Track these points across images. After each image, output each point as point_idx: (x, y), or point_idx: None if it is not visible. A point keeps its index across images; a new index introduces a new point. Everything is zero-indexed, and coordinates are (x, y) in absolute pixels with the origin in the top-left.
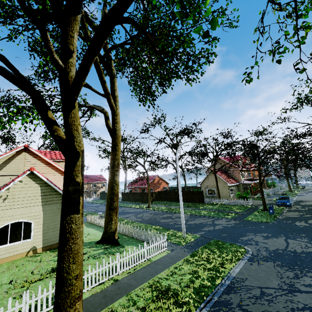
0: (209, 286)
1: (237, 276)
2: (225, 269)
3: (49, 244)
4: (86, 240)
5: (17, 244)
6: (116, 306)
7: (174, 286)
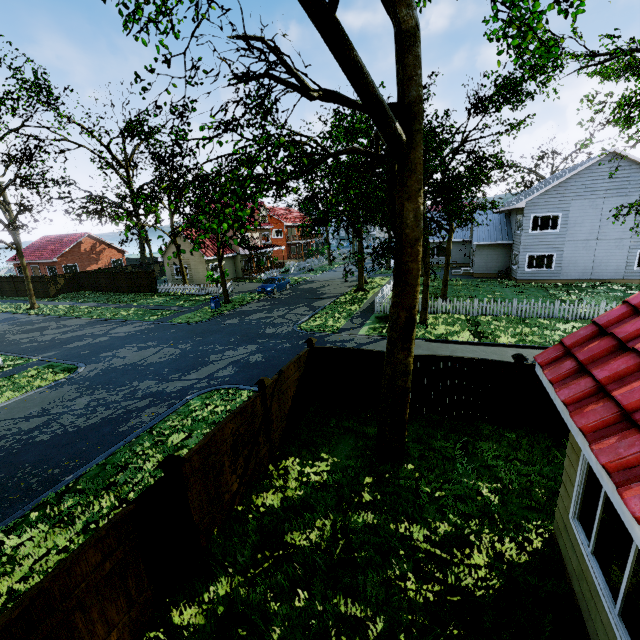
0: None
1: None
2: None
3: None
4: None
5: None
6: None
7: None
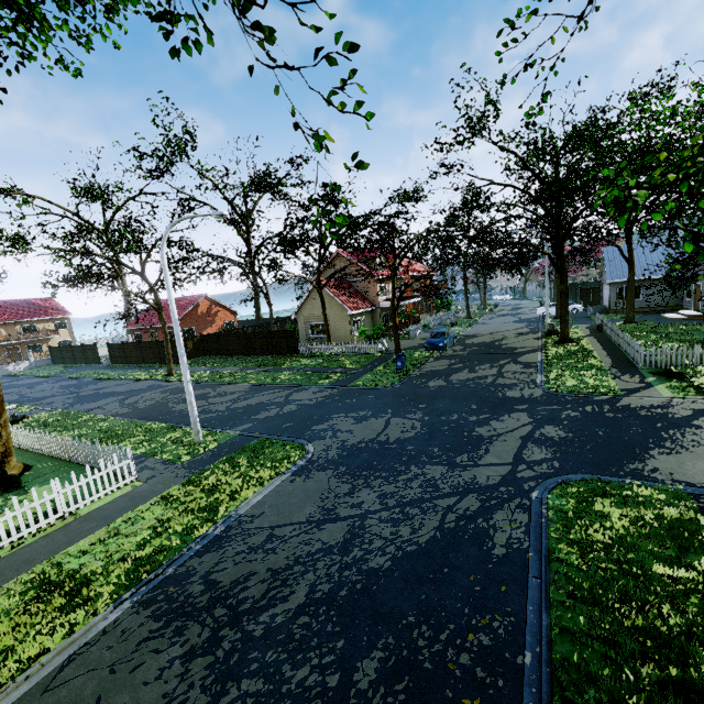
0: (173, 548)
1: (248, 513)
2: (234, 503)
3: None
4: None
5: None
6: None
7: (91, 567)
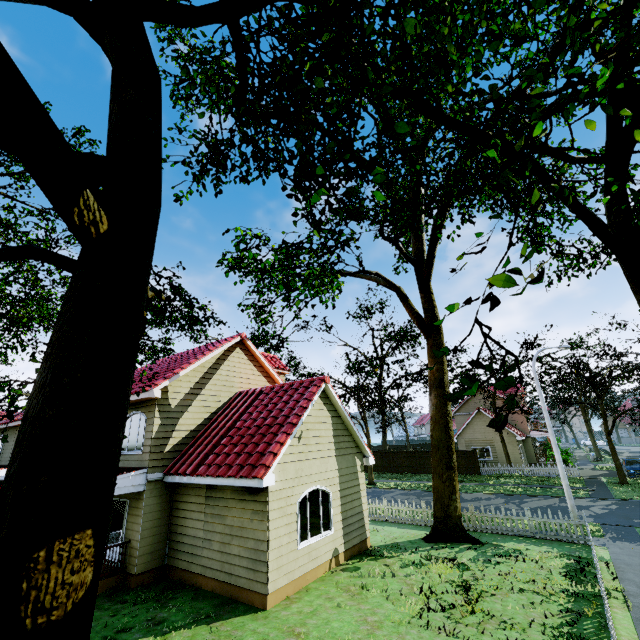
0: None
1: None
2: None
3: (350, 546)
4: (388, 538)
5: (319, 540)
6: None
7: None
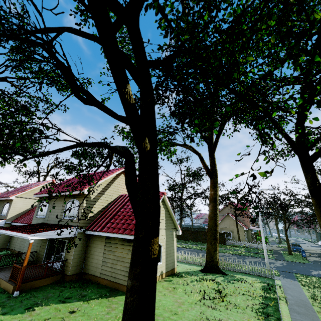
0: None
1: None
2: None
3: (168, 270)
4: (184, 269)
5: None
6: (319, 311)
7: None
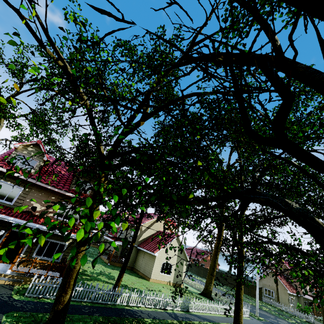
0: None
1: None
2: None
3: (175, 283)
4: (189, 289)
5: (165, 275)
6: None
7: None
